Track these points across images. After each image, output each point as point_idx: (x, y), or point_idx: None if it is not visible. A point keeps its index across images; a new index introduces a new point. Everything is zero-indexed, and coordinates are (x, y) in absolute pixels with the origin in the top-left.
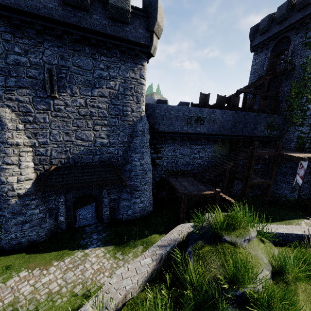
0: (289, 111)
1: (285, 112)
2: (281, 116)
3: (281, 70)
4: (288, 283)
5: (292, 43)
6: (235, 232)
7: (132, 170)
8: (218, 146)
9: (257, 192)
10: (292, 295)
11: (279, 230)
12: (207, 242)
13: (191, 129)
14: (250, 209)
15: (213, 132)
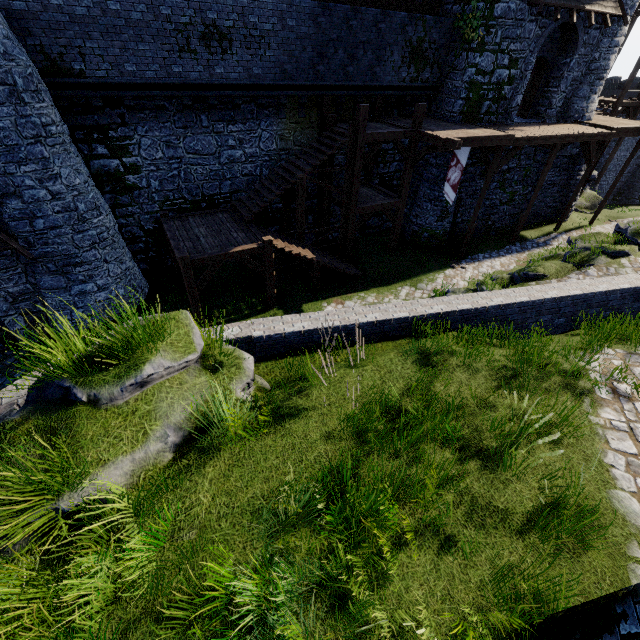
0: (464, 2)
1: (456, 7)
2: (443, 21)
3: None
4: (206, 450)
5: None
6: (106, 374)
7: (35, 214)
8: (291, 122)
9: (390, 225)
10: (194, 475)
11: (296, 326)
12: (43, 406)
13: (198, 73)
14: (359, 265)
15: (265, 80)
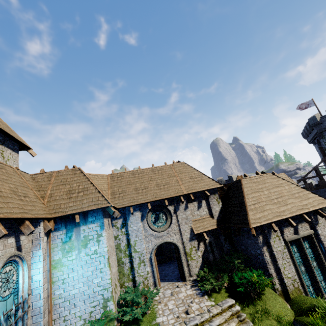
0: None
1: None
2: None
3: (325, 158)
4: None
5: (321, 144)
6: None
7: None
8: None
9: None
10: None
11: None
12: None
13: None
14: None
15: None
